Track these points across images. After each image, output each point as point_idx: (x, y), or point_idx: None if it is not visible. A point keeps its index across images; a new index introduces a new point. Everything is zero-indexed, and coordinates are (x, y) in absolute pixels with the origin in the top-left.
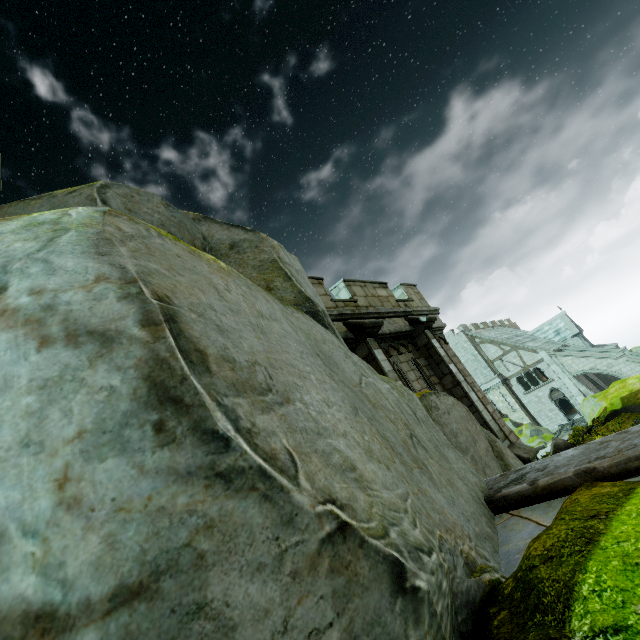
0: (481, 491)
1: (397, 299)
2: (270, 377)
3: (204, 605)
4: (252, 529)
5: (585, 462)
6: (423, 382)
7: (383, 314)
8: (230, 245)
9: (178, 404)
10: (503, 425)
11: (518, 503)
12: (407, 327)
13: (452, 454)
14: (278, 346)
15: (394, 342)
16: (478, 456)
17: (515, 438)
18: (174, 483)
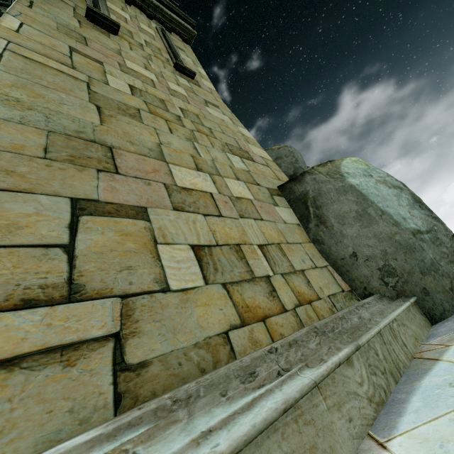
0: None
1: None
2: None
3: (438, 238)
4: (441, 228)
5: None
6: None
7: None
8: None
9: (420, 203)
10: None
11: None
12: None
13: None
14: None
15: None
16: None
17: None
18: (427, 216)
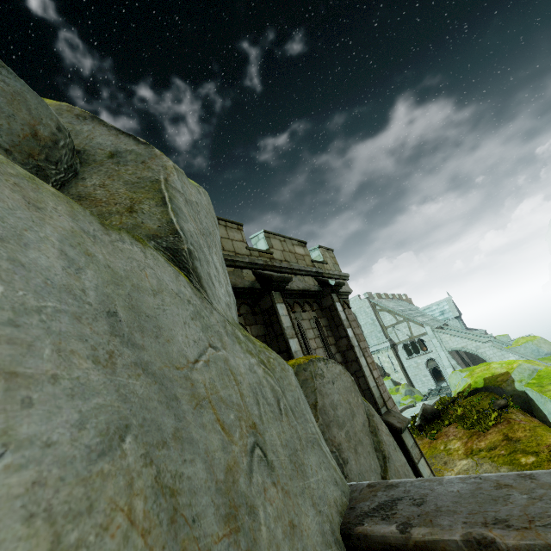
0: (340, 513)
1: (312, 259)
2: None
3: None
4: None
5: (479, 521)
6: (320, 341)
7: (295, 271)
8: (111, 153)
9: None
10: (384, 391)
11: (381, 550)
12: (316, 287)
13: (315, 457)
14: None
15: (301, 299)
16: (353, 432)
17: (392, 404)
18: None
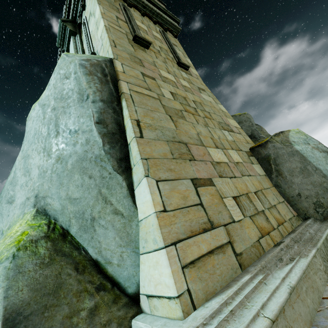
0: None
1: None
2: None
3: None
4: None
5: None
6: None
7: None
8: None
9: None
10: None
11: None
12: None
13: None
14: None
15: None
16: None
17: None
18: None
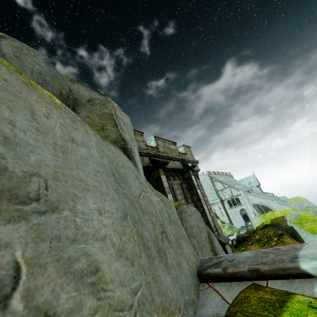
0: (196, 267)
1: (179, 152)
2: (46, 188)
3: None
4: None
5: (255, 264)
6: (183, 196)
7: (170, 158)
8: (88, 99)
9: None
10: (216, 224)
11: (214, 279)
12: (181, 167)
13: (185, 243)
14: (74, 164)
15: (173, 173)
16: (200, 240)
17: (221, 231)
18: None
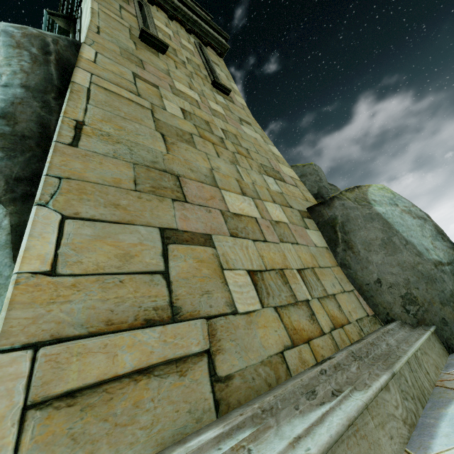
0: None
1: None
2: None
3: None
4: None
5: None
6: None
7: None
8: None
9: (443, 235)
10: None
11: None
12: None
13: None
14: None
15: None
16: None
17: None
18: (448, 248)
